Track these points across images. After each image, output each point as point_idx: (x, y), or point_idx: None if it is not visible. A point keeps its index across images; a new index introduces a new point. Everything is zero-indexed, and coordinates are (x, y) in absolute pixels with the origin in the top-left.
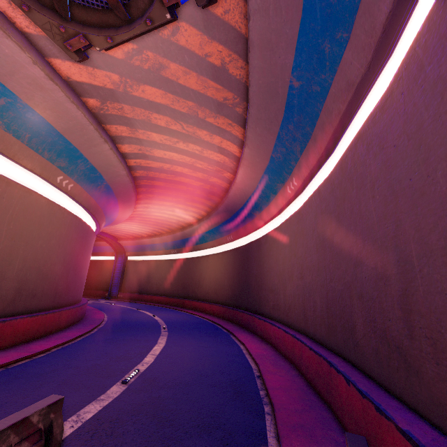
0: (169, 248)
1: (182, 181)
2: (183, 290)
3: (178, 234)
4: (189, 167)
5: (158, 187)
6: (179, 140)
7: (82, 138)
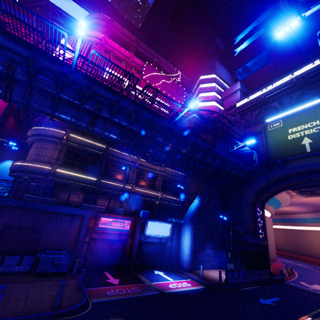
0: (275, 222)
1: (307, 203)
2: (295, 248)
3: (285, 216)
4: (316, 201)
5: (292, 204)
6: (318, 197)
7: (285, 203)
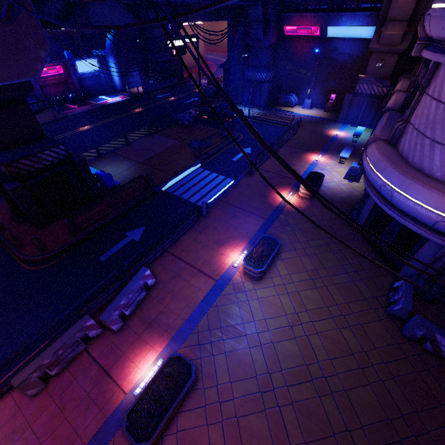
0: None
1: None
2: None
3: None
4: None
5: None
6: None
7: None
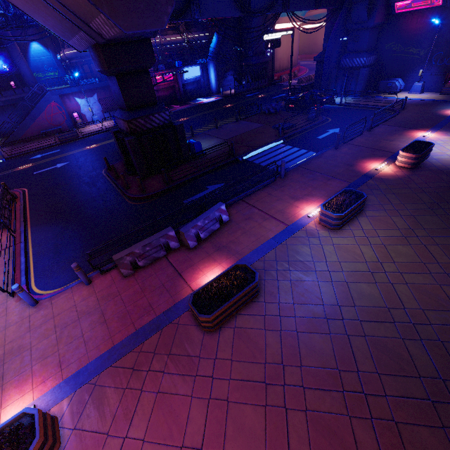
0: None
1: None
2: None
3: None
4: None
5: None
6: None
7: None
